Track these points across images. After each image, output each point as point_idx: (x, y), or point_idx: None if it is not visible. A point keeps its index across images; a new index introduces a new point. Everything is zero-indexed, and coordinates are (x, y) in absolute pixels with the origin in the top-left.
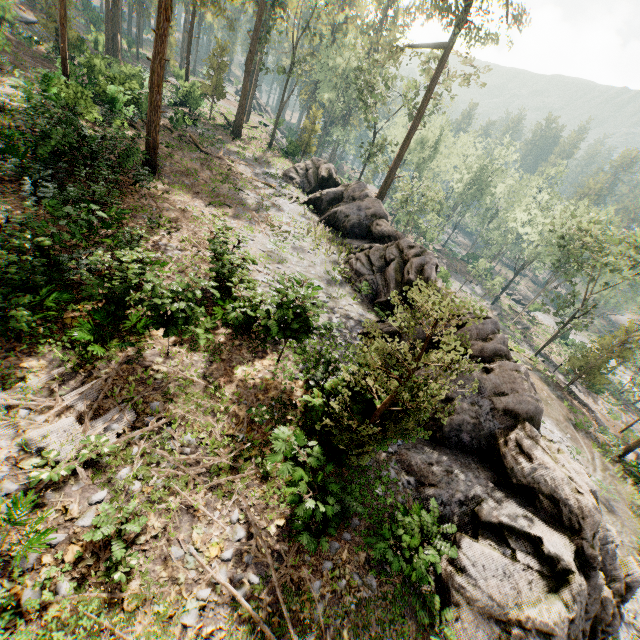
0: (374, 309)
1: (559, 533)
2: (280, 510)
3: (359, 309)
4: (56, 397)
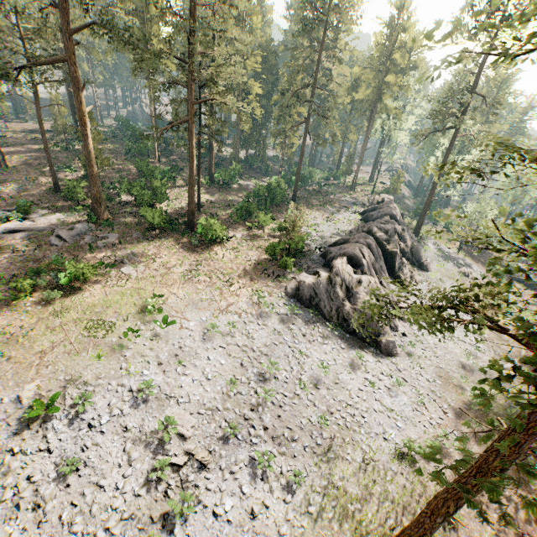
0: None
1: (328, 274)
2: (266, 255)
3: None
4: (240, 232)
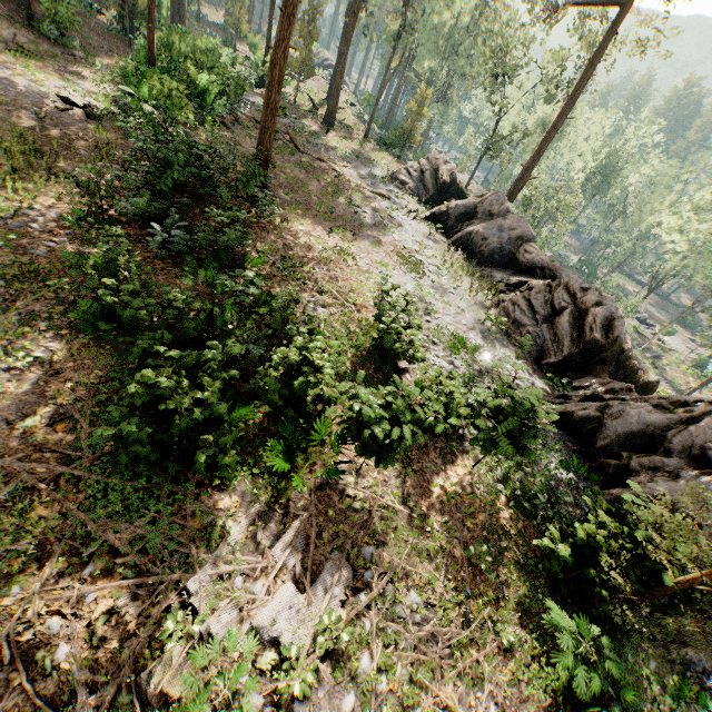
0: (540, 371)
1: None
2: (540, 702)
3: (526, 373)
4: (266, 554)
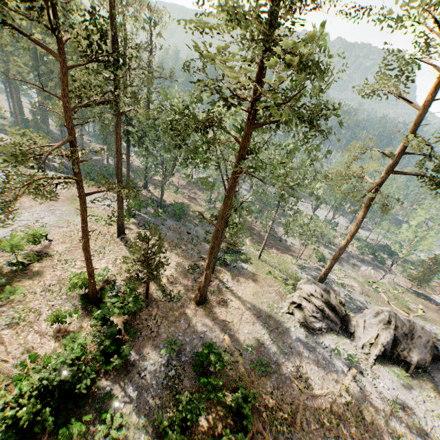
0: None
1: None
2: None
3: None
4: None
